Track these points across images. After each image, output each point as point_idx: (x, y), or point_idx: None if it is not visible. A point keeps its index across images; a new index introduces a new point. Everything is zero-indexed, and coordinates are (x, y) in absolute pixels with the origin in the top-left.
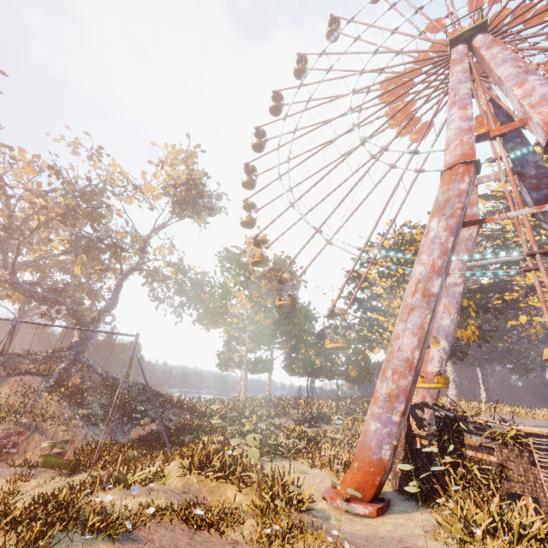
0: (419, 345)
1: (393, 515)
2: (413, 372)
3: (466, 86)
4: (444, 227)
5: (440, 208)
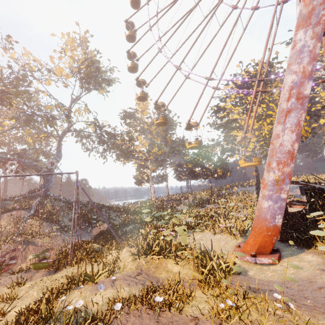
0: (297, 139)
1: (286, 258)
2: (294, 161)
3: None
4: (311, 35)
5: (305, 19)
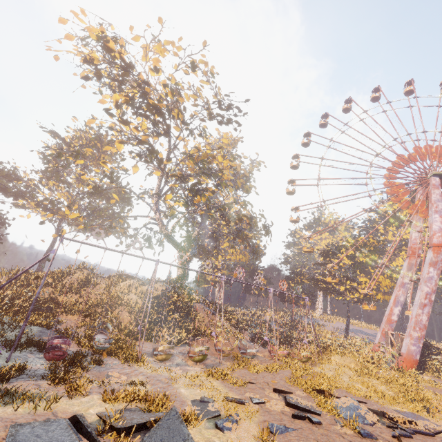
0: (427, 320)
1: None
2: (426, 329)
3: (441, 205)
4: (436, 273)
5: (434, 264)
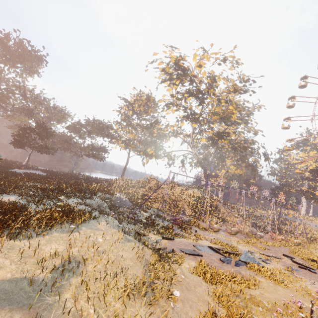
0: None
1: None
2: None
3: None
4: None
5: None
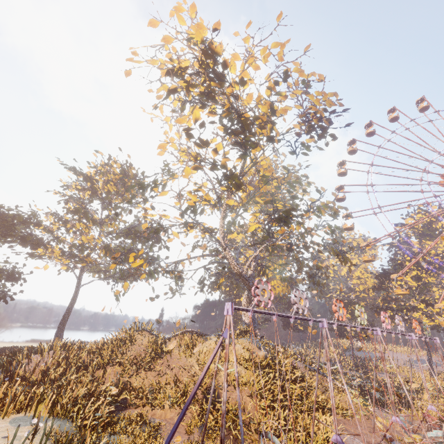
0: None
1: None
2: None
3: None
4: None
5: None
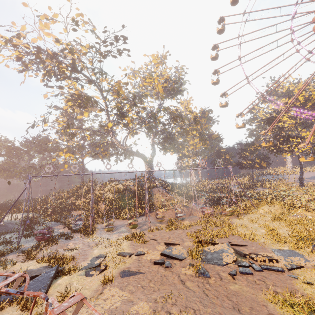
0: None
1: None
2: None
3: None
4: None
5: None
